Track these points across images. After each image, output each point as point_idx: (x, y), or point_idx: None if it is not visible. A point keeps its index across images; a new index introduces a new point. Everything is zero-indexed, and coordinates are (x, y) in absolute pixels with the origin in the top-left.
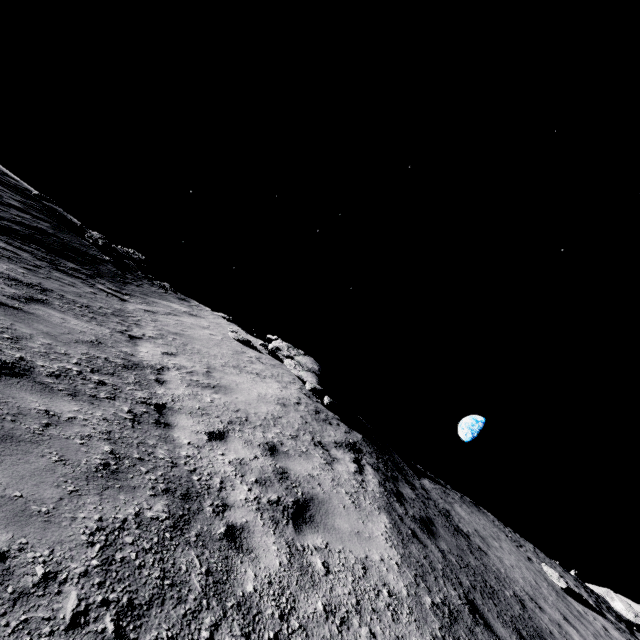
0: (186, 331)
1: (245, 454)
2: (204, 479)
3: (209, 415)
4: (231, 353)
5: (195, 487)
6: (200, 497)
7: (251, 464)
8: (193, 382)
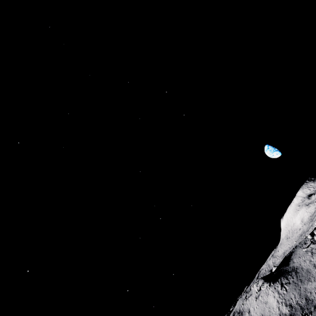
0: (257, 314)
1: (282, 308)
2: (284, 314)
3: (277, 312)
4: (262, 304)
5: (285, 315)
6: (285, 314)
7: (283, 308)
8: (272, 314)
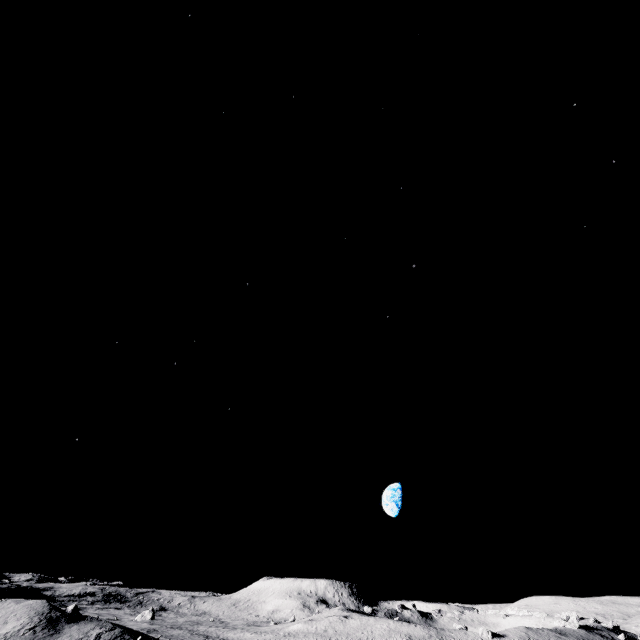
0: None
1: None
2: None
3: None
4: (4, 620)
5: None
6: None
7: None
8: None
